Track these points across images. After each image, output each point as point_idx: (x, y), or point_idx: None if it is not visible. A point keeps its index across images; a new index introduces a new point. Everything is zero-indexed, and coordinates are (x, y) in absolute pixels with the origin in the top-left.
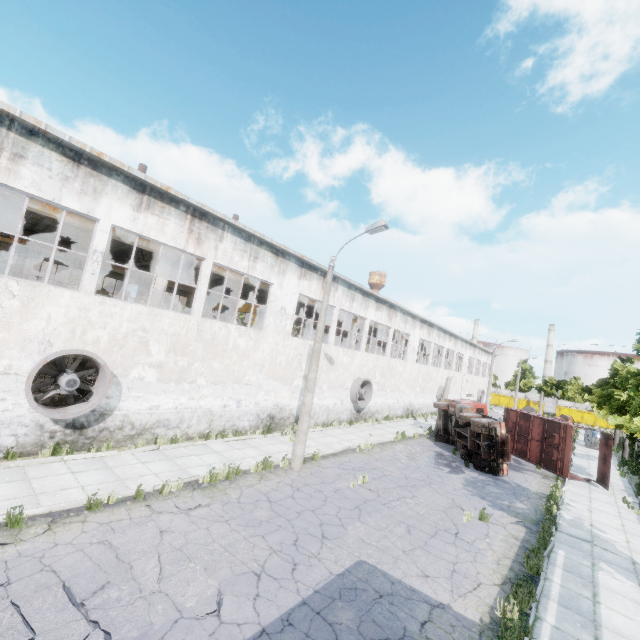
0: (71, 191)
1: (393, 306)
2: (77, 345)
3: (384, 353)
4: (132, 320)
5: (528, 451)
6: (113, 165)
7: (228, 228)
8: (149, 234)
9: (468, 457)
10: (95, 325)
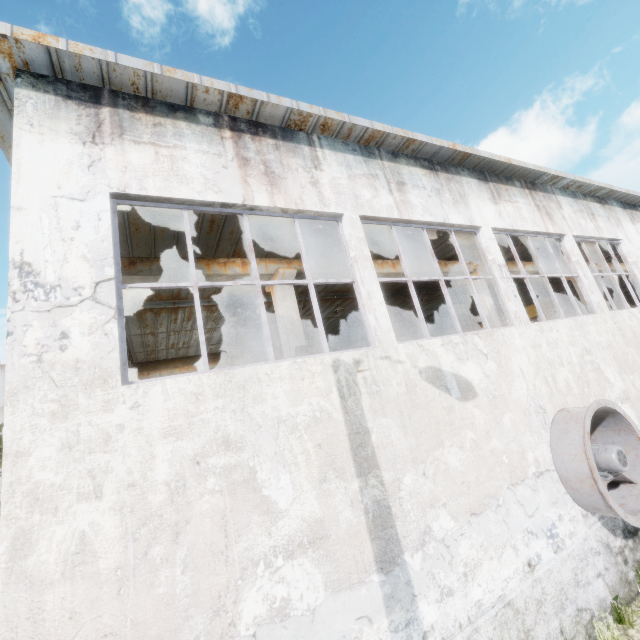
0: (447, 205)
1: None
2: (558, 401)
3: None
4: (571, 342)
5: None
6: (462, 156)
7: (554, 190)
8: (516, 226)
9: None
10: (553, 364)
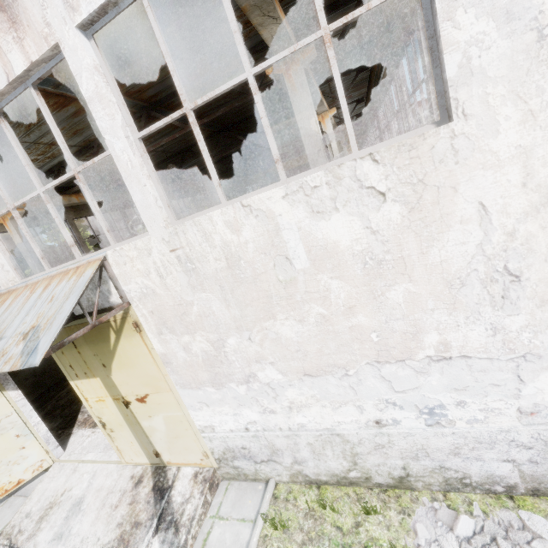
0: None
1: None
2: None
3: None
4: None
5: None
6: None
7: None
8: None
9: None
10: None
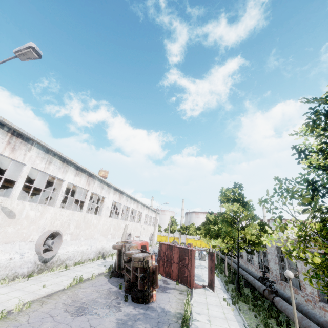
0: None
1: (92, 175)
2: None
3: (97, 215)
4: None
5: (172, 272)
6: None
7: None
8: None
9: (129, 289)
10: None
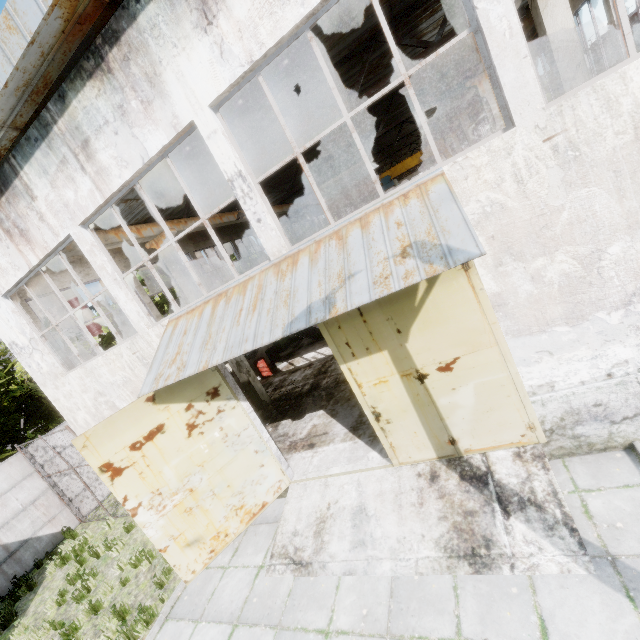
0: None
1: None
2: None
3: None
4: None
5: None
6: None
7: None
8: None
9: None
10: None
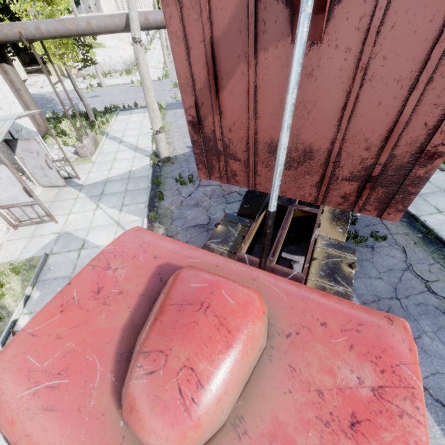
0: None
1: None
2: None
3: None
4: None
5: None
6: None
7: None
8: None
9: None
10: None
